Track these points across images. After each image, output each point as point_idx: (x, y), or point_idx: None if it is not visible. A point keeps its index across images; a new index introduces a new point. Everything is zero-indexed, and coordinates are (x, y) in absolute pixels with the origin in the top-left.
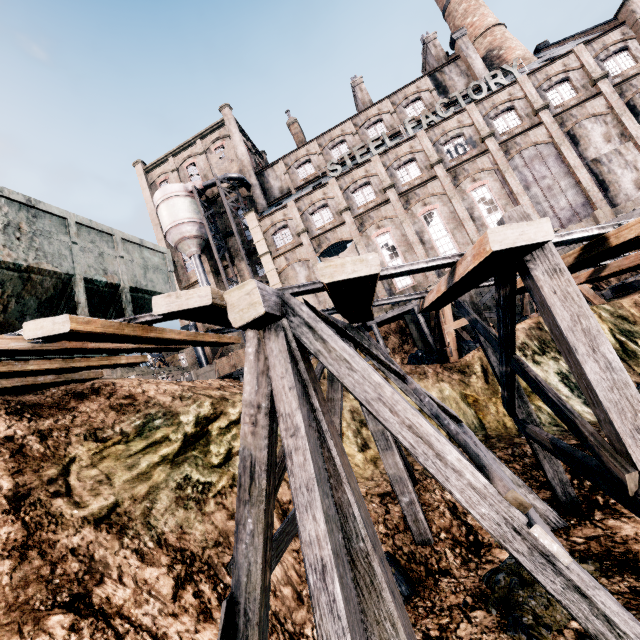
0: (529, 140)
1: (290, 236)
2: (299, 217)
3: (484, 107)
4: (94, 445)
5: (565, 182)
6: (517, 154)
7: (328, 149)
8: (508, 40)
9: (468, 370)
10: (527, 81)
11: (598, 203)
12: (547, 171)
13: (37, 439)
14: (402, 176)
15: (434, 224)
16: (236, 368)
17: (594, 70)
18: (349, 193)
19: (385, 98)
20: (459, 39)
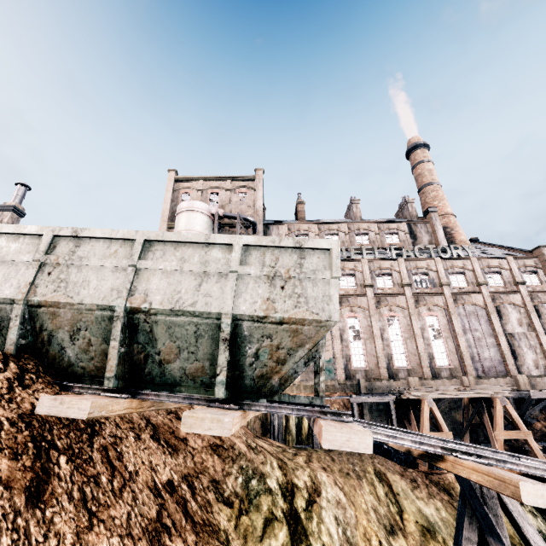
0: (471, 300)
1: None
2: None
3: (446, 264)
4: (227, 511)
5: (490, 340)
6: (461, 305)
7: (324, 234)
8: (458, 227)
9: (454, 493)
10: (476, 262)
11: (510, 366)
12: (479, 326)
13: (189, 490)
14: (379, 282)
15: (393, 327)
16: None
17: (517, 276)
18: None
19: (374, 222)
20: (432, 212)
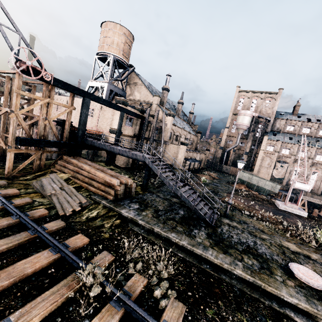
0: None
1: (272, 149)
2: (279, 147)
3: None
4: None
5: None
6: None
7: (303, 127)
8: None
9: None
10: None
11: None
12: None
13: None
14: (317, 157)
15: (314, 175)
16: (236, 172)
17: None
18: (299, 151)
19: None
20: None
